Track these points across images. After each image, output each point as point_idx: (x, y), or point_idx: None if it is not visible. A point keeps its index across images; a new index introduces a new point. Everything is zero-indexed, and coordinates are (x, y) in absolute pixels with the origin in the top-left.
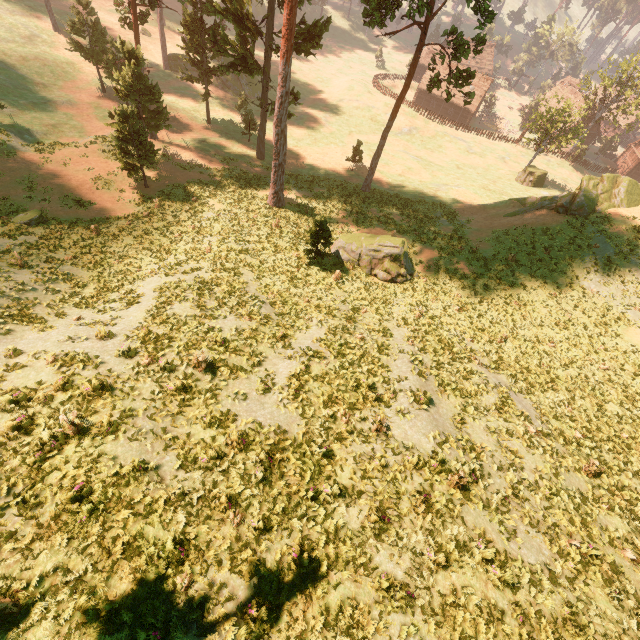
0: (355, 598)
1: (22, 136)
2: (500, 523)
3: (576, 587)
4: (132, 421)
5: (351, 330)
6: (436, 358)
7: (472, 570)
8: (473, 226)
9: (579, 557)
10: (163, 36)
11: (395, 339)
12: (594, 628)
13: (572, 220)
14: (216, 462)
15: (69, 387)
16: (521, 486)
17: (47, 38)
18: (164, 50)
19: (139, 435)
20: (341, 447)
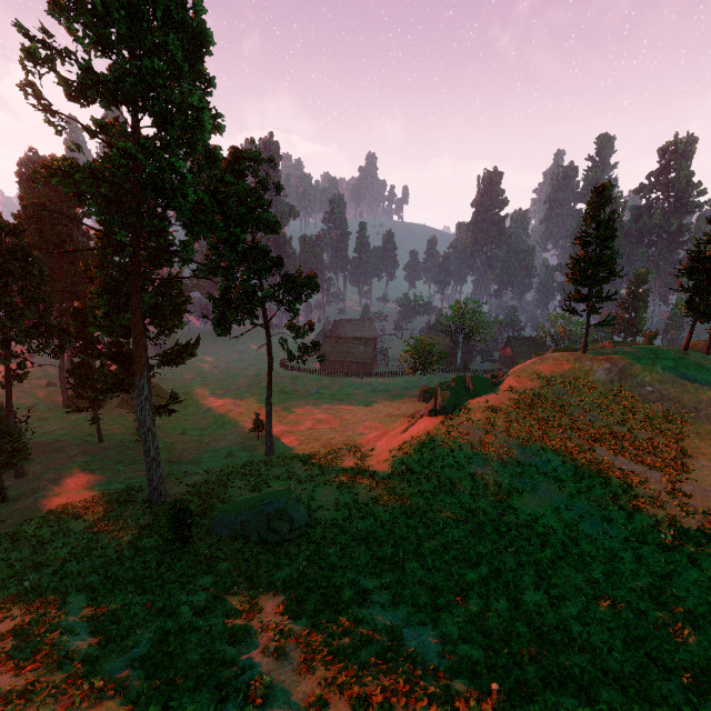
0: None
1: None
2: None
3: None
4: None
5: (196, 625)
6: (314, 619)
7: None
8: (375, 452)
9: None
10: (64, 383)
11: (264, 614)
12: None
13: (443, 419)
14: None
15: None
16: None
17: None
18: (65, 393)
19: None
20: None
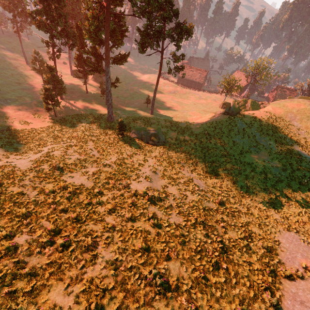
0: (93, 228)
1: (6, 101)
2: (164, 212)
3: (187, 228)
4: (23, 182)
5: (128, 159)
6: (165, 168)
7: (143, 222)
8: (195, 123)
9: (194, 222)
10: (70, 63)
11: (149, 162)
12: (189, 239)
13: (230, 117)
14: (52, 193)
15: (1, 172)
16: (181, 203)
17: (23, 67)
18: (71, 68)
19: (24, 185)
20: (107, 191)
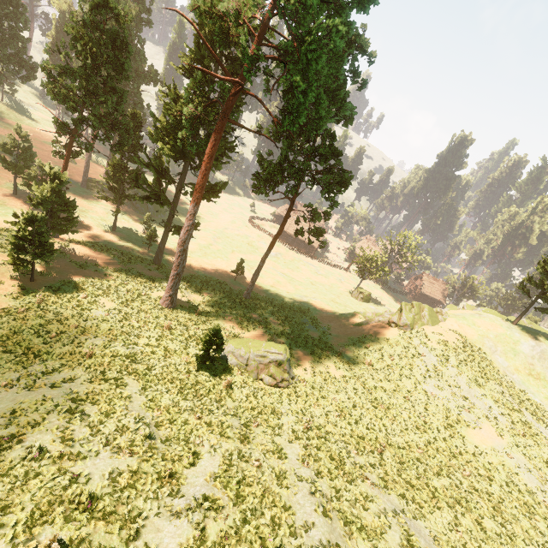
0: None
1: None
2: None
3: None
4: None
5: (247, 455)
6: (333, 482)
7: None
8: (333, 332)
9: None
10: (88, 166)
11: (290, 460)
12: None
13: (402, 333)
14: None
15: None
16: None
17: None
18: (86, 175)
19: None
20: None
